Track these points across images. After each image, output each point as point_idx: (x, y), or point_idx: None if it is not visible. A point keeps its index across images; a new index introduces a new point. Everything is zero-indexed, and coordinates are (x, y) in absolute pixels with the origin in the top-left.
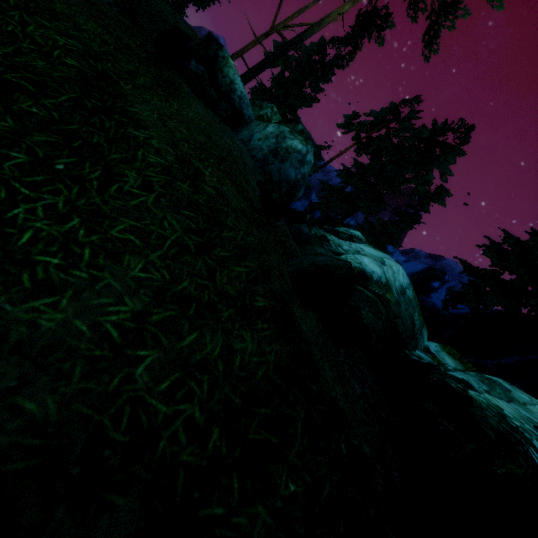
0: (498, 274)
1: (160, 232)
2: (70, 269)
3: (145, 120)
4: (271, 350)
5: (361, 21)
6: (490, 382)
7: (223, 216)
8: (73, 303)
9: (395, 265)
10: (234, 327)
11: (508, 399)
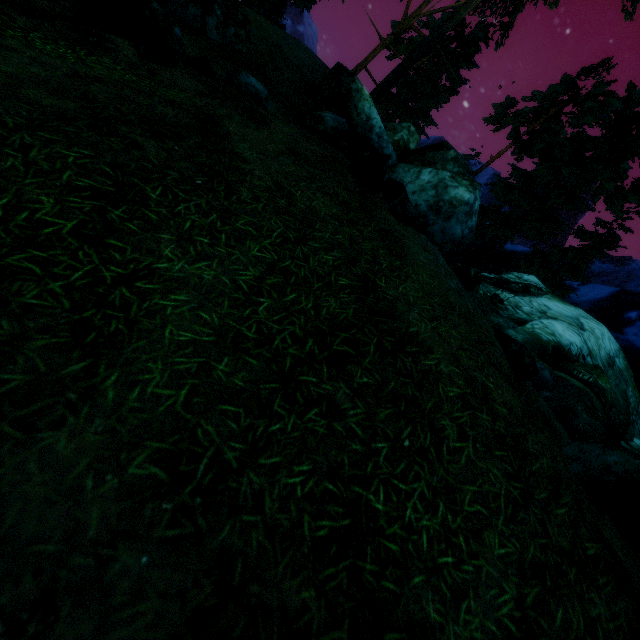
0: None
1: (492, 490)
2: (460, 565)
3: (425, 339)
4: (618, 610)
5: None
6: None
7: (523, 442)
8: (477, 602)
9: (597, 327)
10: (582, 590)
11: None
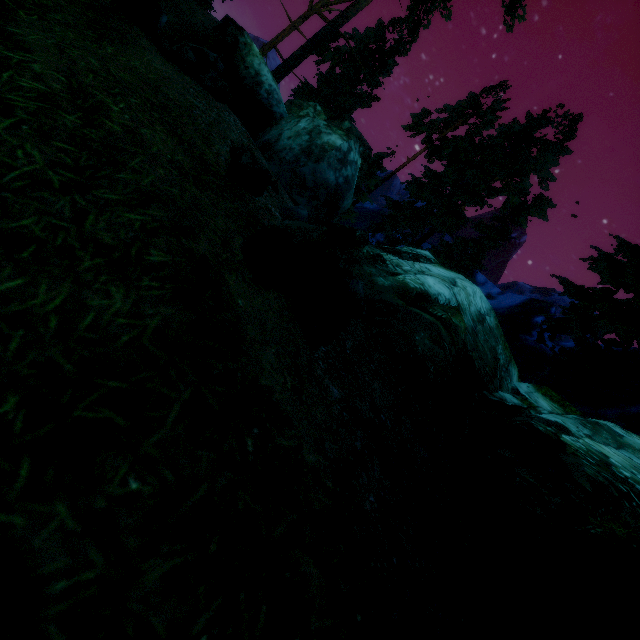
0: (611, 293)
1: (5, 161)
2: None
3: (30, 43)
4: (155, 314)
5: None
6: (595, 425)
7: (125, 156)
8: None
9: (470, 286)
10: (96, 280)
11: (618, 446)
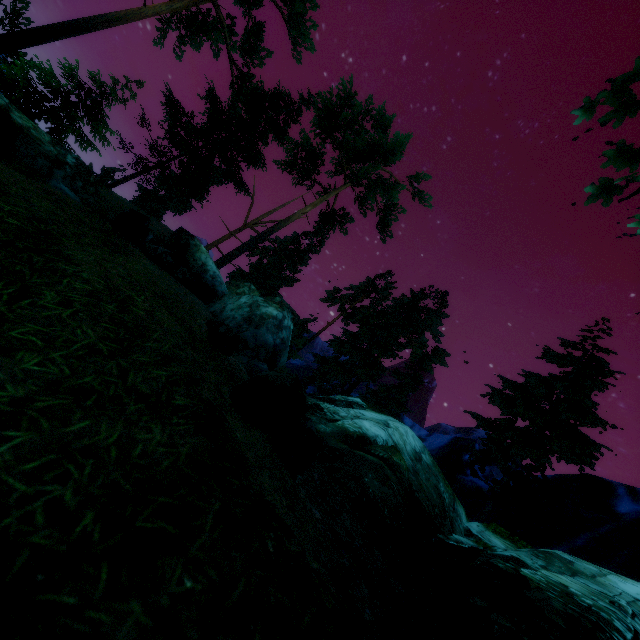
0: (512, 422)
1: (69, 337)
2: None
3: (79, 260)
4: (185, 443)
5: (323, 218)
6: (546, 554)
7: (149, 331)
8: None
9: (401, 426)
10: (140, 419)
11: (572, 572)
